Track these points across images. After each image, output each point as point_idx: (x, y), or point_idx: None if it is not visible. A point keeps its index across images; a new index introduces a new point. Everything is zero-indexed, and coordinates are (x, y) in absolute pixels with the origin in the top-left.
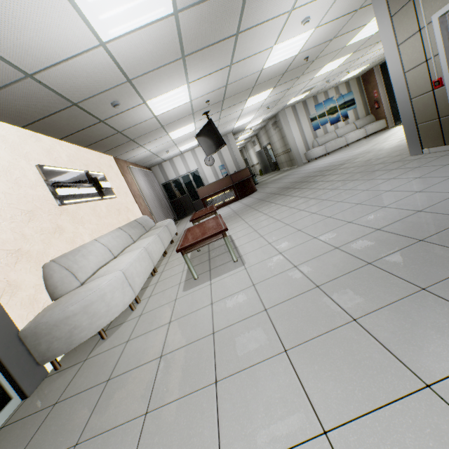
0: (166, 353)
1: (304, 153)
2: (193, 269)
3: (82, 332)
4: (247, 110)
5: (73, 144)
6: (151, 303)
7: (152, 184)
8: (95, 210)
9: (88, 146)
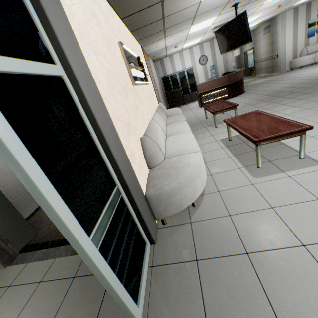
0: (308, 243)
1: (290, 60)
2: (260, 159)
3: (187, 201)
4: (262, 7)
5: (126, 27)
6: (221, 182)
7: (157, 77)
8: (144, 94)
9: (134, 31)
